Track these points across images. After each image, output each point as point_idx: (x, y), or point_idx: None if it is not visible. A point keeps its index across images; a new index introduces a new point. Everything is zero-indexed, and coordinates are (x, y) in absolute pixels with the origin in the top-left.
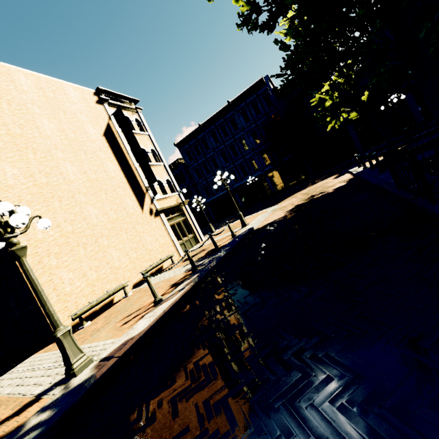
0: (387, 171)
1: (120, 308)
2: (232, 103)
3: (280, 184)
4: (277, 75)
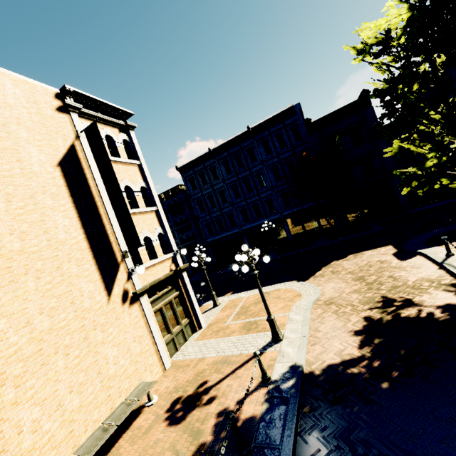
0: None
1: None
2: (252, 129)
3: (301, 233)
4: None
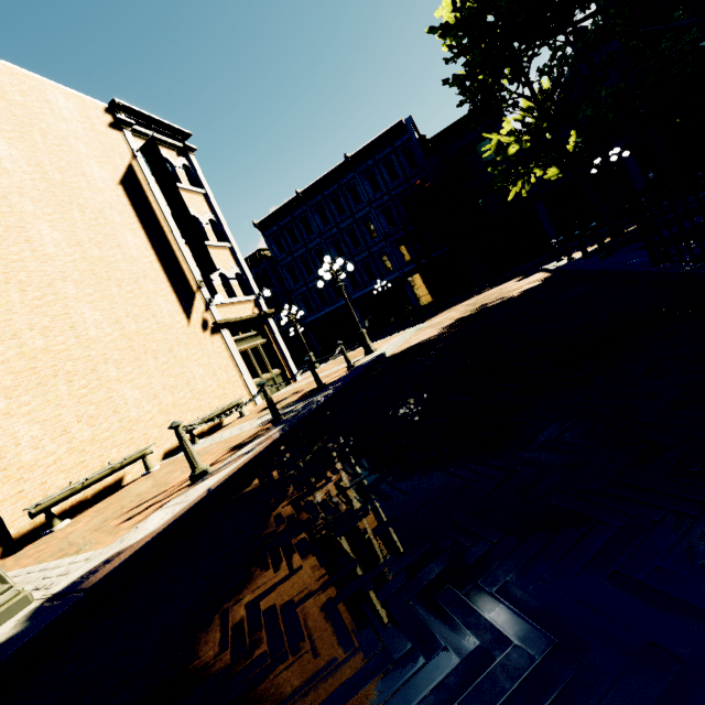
0: (616, 255)
1: (130, 493)
2: (352, 159)
3: (428, 296)
4: (442, 27)
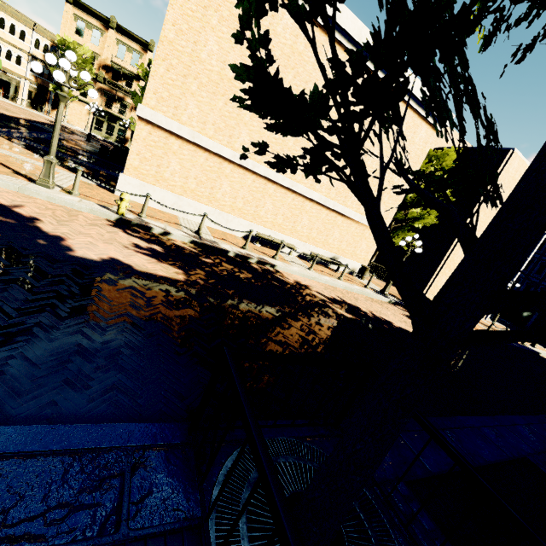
0: None
1: None
2: None
3: None
4: None
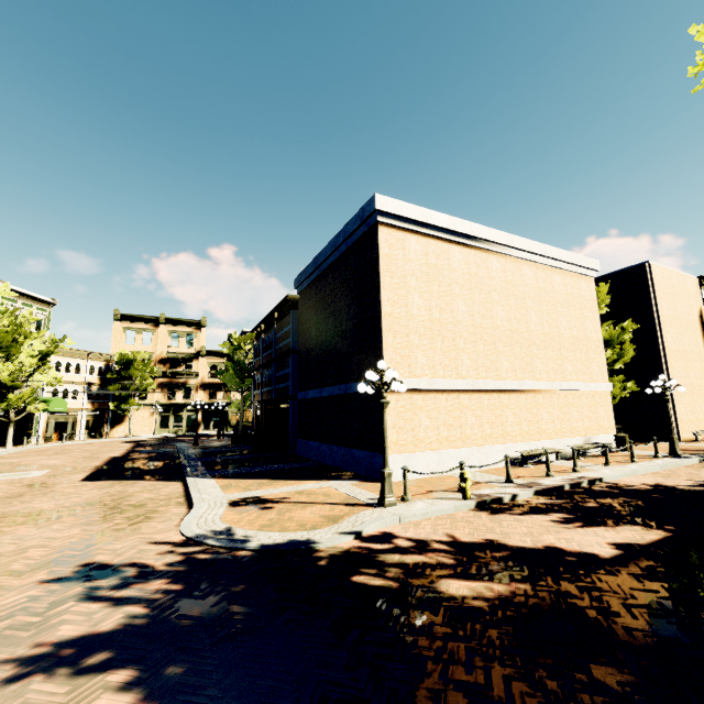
0: None
1: None
2: None
3: None
4: None
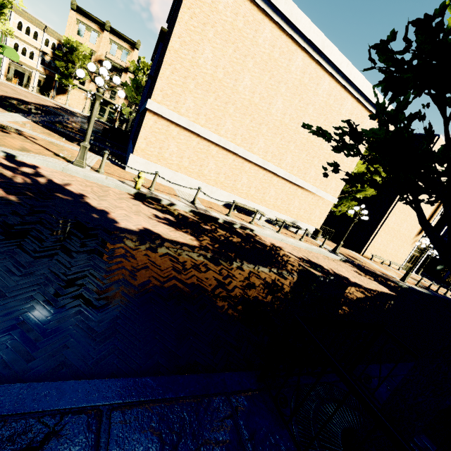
0: None
1: (387, 268)
2: None
3: None
4: None
